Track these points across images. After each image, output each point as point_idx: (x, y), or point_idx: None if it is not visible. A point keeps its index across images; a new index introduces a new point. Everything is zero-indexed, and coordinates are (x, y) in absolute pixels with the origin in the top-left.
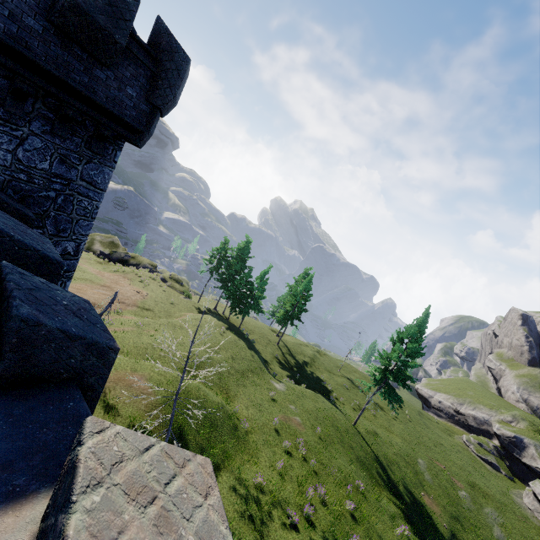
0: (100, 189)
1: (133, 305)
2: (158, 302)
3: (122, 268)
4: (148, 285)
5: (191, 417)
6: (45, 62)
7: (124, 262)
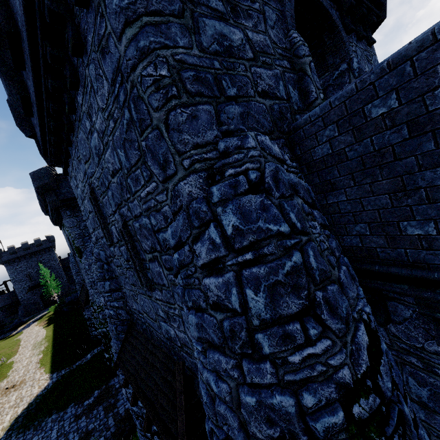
0: None
1: None
2: None
3: None
4: None
5: None
6: None
7: None
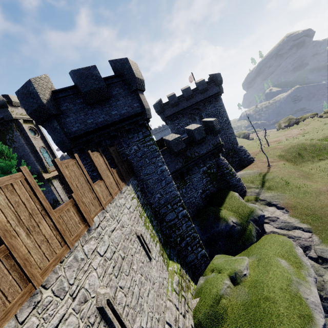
0: (222, 106)
1: (297, 135)
2: (314, 128)
3: (295, 126)
4: (308, 124)
5: (306, 149)
6: (203, 98)
7: (297, 123)
